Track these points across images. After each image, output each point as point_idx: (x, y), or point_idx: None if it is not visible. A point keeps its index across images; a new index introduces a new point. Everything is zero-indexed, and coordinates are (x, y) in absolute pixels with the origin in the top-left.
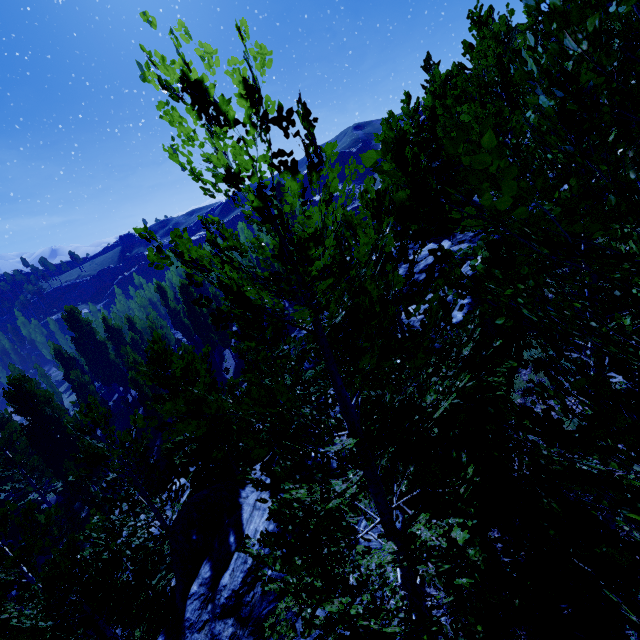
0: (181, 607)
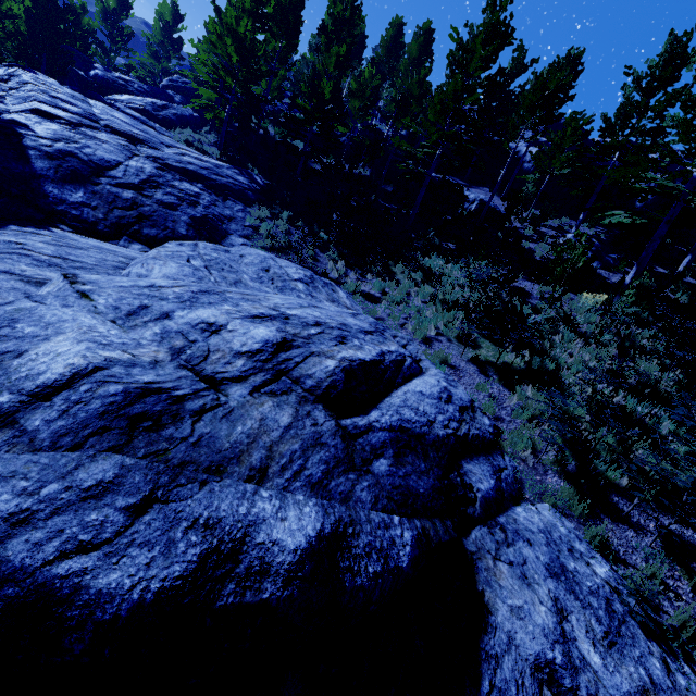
0: (83, 68)
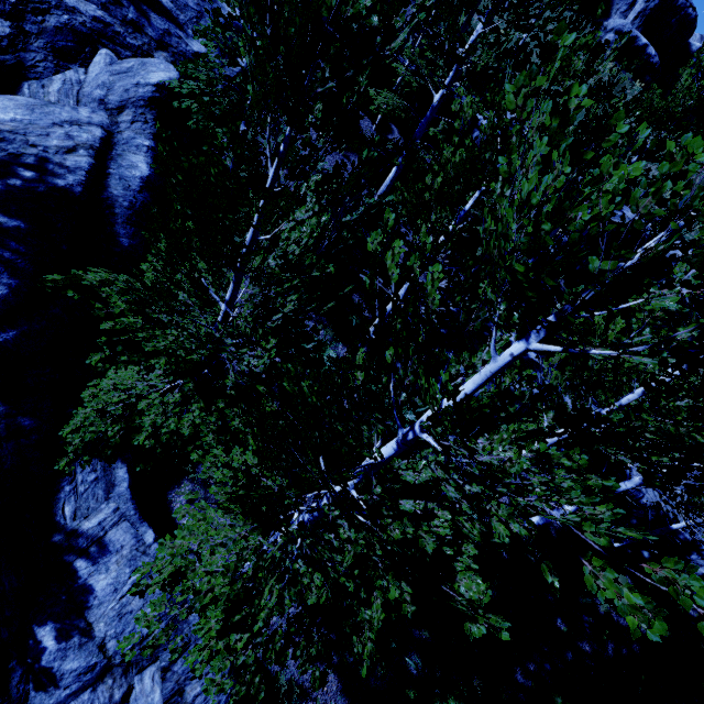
0: None
